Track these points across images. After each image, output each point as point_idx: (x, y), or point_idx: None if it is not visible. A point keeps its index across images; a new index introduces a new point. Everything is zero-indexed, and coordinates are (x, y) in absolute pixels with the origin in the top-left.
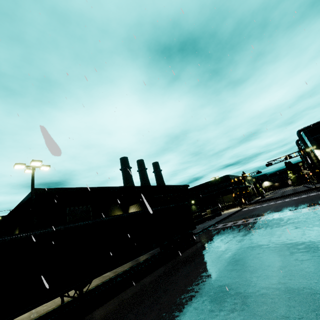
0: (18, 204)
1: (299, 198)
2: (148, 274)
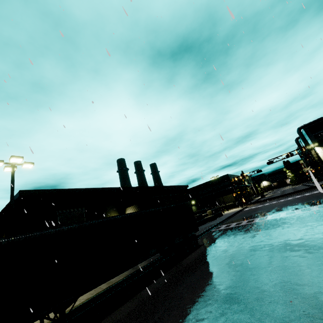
0: (4, 208)
1: (302, 196)
2: (147, 285)
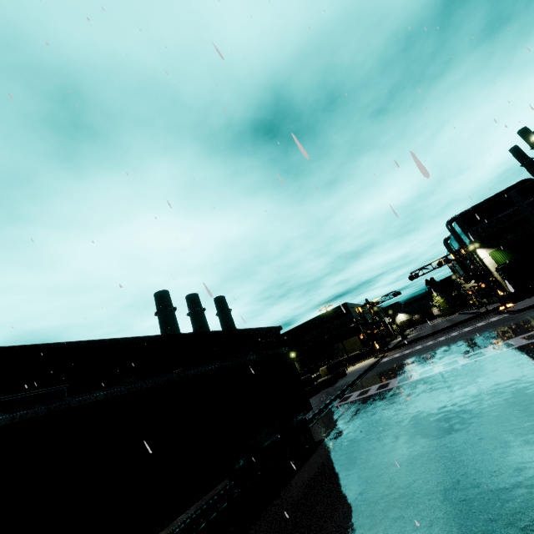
0: None
1: (475, 327)
2: None
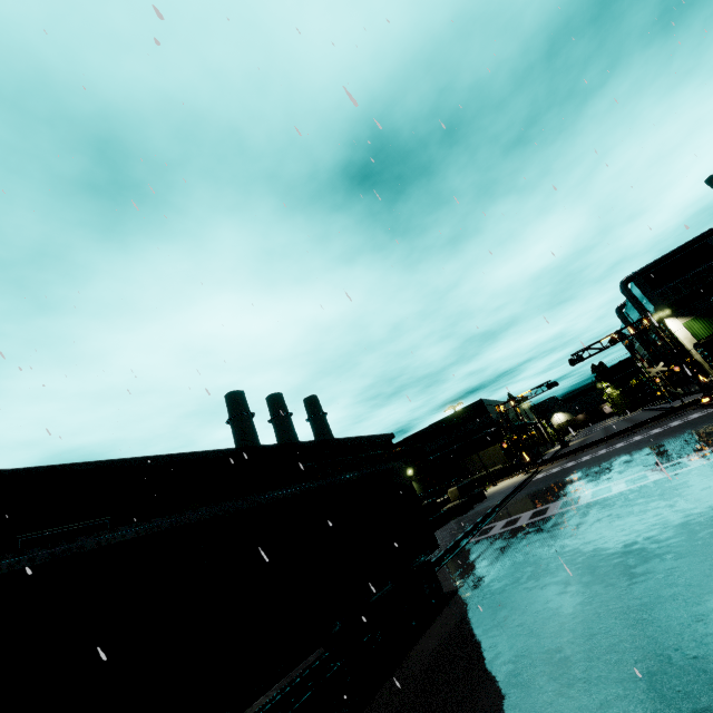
0: None
1: (667, 428)
2: None
